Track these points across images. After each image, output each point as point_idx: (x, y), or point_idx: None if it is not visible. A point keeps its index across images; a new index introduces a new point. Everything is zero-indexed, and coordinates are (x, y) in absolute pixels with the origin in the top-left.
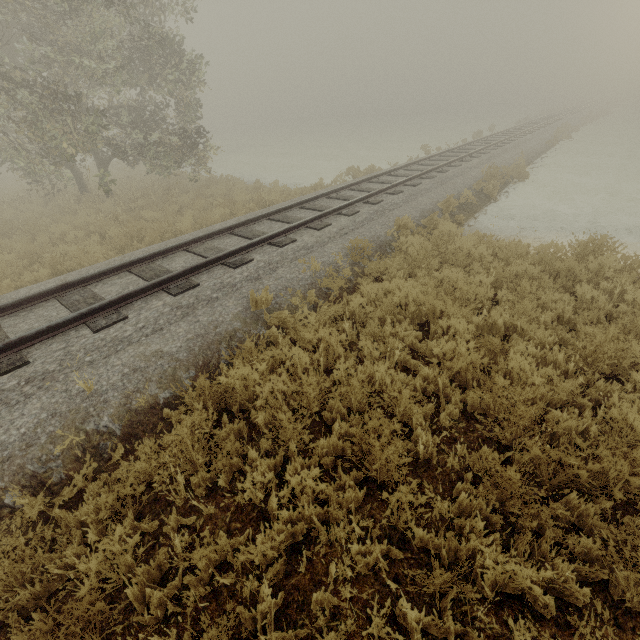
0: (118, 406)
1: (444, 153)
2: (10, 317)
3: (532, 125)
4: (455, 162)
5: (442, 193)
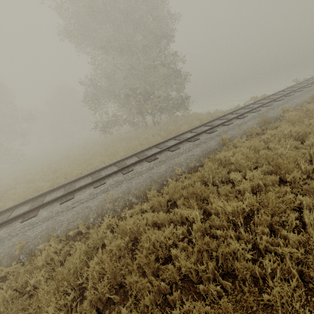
0: (185, 166)
1: (308, 79)
2: (146, 152)
3: None
4: None
5: (308, 95)
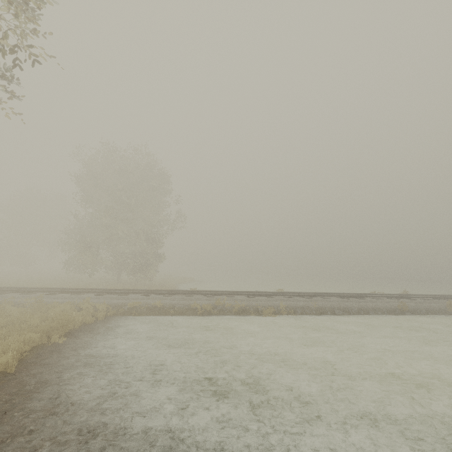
0: None
1: (265, 293)
2: None
3: None
4: (237, 295)
5: (164, 301)
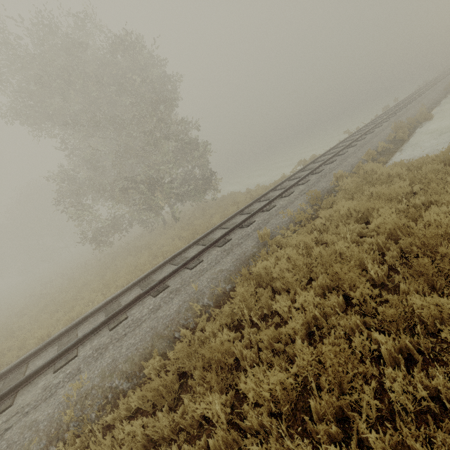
0: (209, 294)
1: (361, 129)
2: (155, 275)
3: (429, 84)
4: (369, 131)
5: (364, 151)
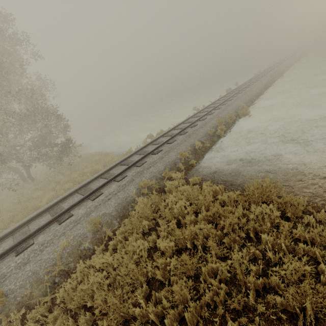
0: None
1: (202, 110)
2: None
3: (259, 76)
4: (203, 117)
5: (186, 144)
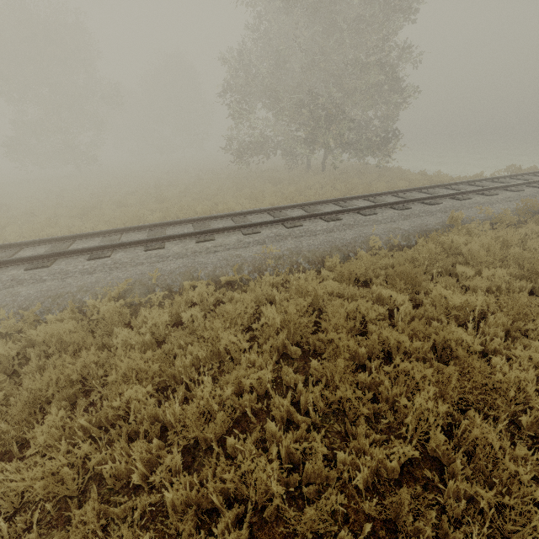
0: (385, 240)
1: None
2: (318, 207)
3: None
4: None
5: None
